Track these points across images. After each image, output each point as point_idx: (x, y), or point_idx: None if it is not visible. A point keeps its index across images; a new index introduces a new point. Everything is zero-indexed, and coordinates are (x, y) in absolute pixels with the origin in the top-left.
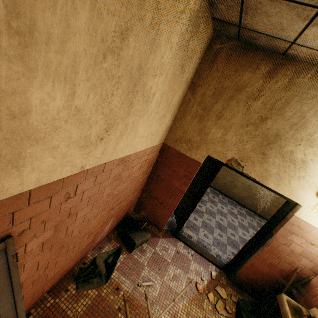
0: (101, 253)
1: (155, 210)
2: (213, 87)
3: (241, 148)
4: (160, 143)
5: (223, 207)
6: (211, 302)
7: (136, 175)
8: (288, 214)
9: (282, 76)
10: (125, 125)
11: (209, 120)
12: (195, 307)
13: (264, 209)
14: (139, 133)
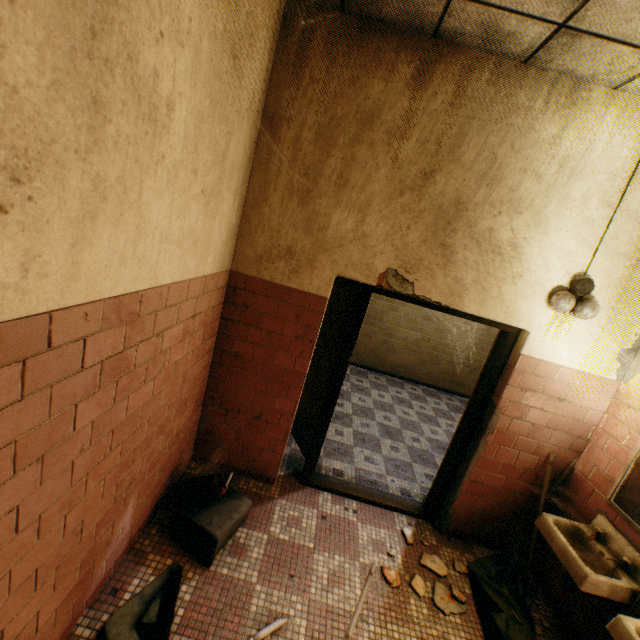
0: (121, 606)
1: (248, 439)
2: (314, 121)
3: (401, 245)
4: (222, 272)
5: (383, 394)
6: (423, 597)
7: (176, 358)
8: (511, 356)
9: (442, 82)
10: (97, 182)
11: (322, 198)
12: (396, 629)
13: (450, 378)
14: (153, 224)
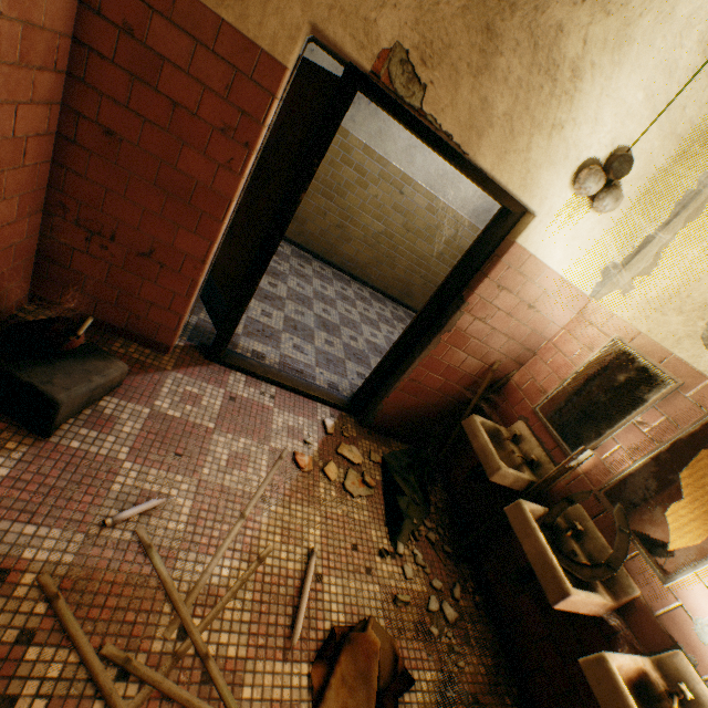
0: None
1: (129, 286)
2: None
3: (429, 1)
4: None
5: (326, 287)
6: (334, 482)
7: None
8: (503, 245)
9: None
10: None
11: None
12: (300, 509)
13: (402, 286)
14: None
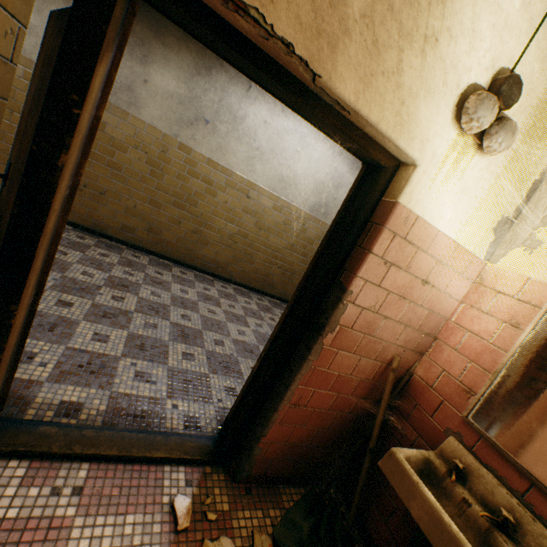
0: None
1: None
2: None
3: None
4: None
5: (187, 290)
6: None
7: None
8: (380, 209)
9: None
10: None
11: None
12: None
13: (263, 278)
14: None
